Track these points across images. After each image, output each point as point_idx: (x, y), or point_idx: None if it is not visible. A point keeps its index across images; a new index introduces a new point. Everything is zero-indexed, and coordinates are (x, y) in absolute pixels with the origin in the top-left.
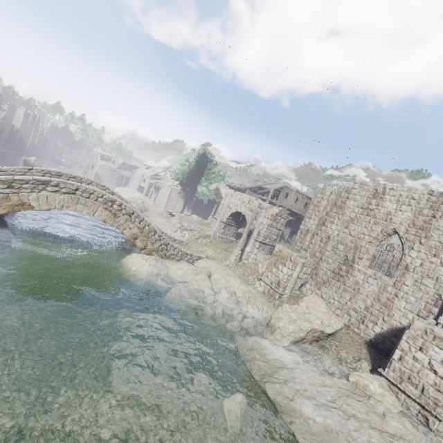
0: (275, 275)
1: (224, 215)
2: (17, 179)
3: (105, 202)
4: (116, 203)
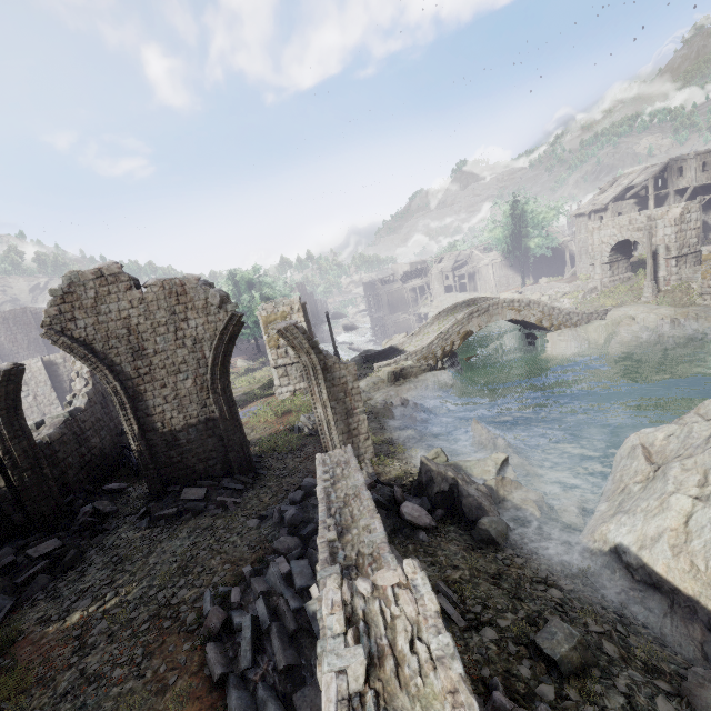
0: None
1: (602, 255)
2: (459, 319)
3: (508, 305)
4: (515, 302)
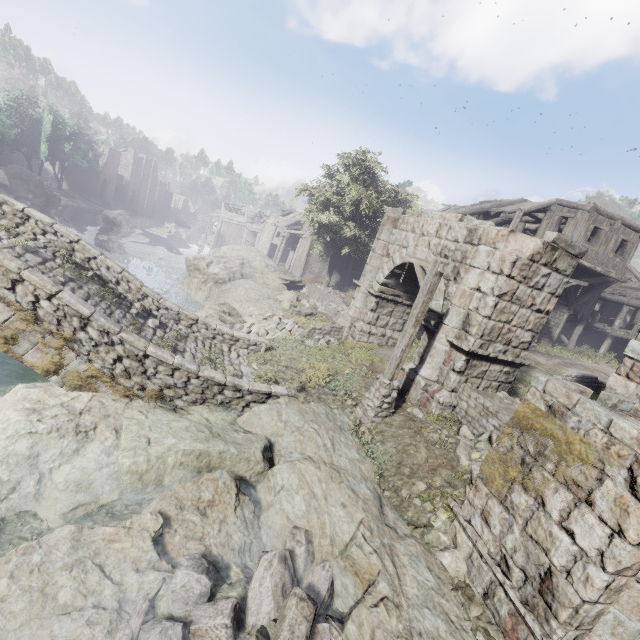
0: (524, 528)
1: (375, 276)
2: None
3: None
4: None
